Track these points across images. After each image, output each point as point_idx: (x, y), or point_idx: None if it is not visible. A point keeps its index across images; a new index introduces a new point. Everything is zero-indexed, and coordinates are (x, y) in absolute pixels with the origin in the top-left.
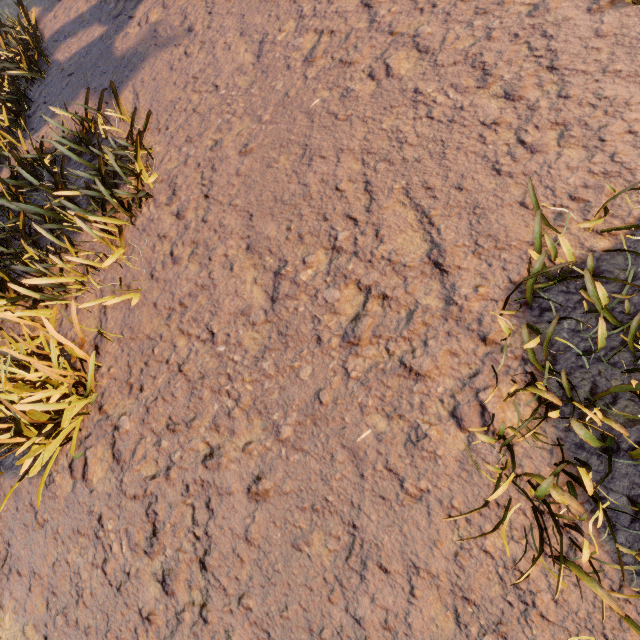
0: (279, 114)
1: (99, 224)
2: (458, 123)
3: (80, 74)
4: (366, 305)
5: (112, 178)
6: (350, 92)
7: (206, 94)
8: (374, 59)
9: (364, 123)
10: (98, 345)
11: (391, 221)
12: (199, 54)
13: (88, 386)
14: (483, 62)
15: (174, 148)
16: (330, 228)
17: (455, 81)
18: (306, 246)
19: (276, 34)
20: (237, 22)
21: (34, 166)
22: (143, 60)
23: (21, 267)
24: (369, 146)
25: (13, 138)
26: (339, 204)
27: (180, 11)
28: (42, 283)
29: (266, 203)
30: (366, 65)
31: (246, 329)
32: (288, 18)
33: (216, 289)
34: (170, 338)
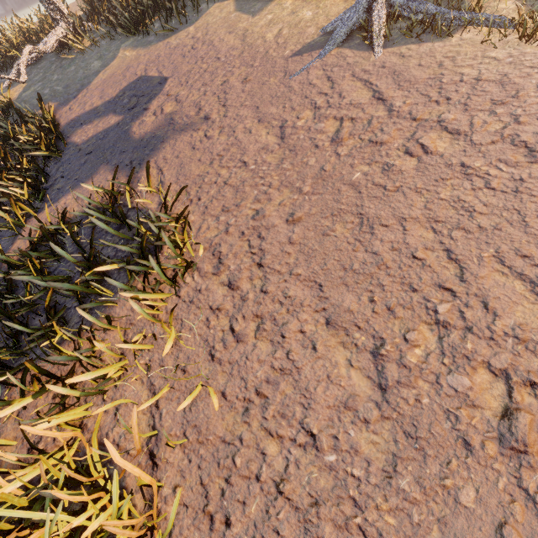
0: (320, 186)
1: (147, 301)
2: (525, 193)
3: (98, 153)
4: (512, 395)
5: (147, 247)
6: (391, 166)
7: (235, 169)
8: (405, 139)
9: (418, 193)
10: (153, 452)
11: (497, 291)
12: (220, 136)
13: (164, 534)
14: (523, 141)
15: (210, 217)
16: (424, 299)
17: (501, 157)
18: (401, 320)
19: (295, 120)
20: (253, 112)
21: (56, 236)
22: (163, 141)
23: (56, 357)
24: (434, 215)
25: (31, 209)
26: (424, 273)
27: (194, 104)
28: (87, 379)
29: (334, 272)
30: (399, 144)
31: (358, 429)
32: (303, 108)
33: (301, 374)
34: (254, 442)
